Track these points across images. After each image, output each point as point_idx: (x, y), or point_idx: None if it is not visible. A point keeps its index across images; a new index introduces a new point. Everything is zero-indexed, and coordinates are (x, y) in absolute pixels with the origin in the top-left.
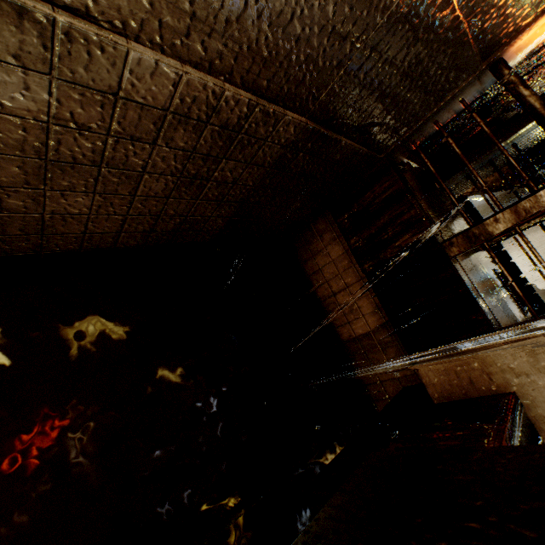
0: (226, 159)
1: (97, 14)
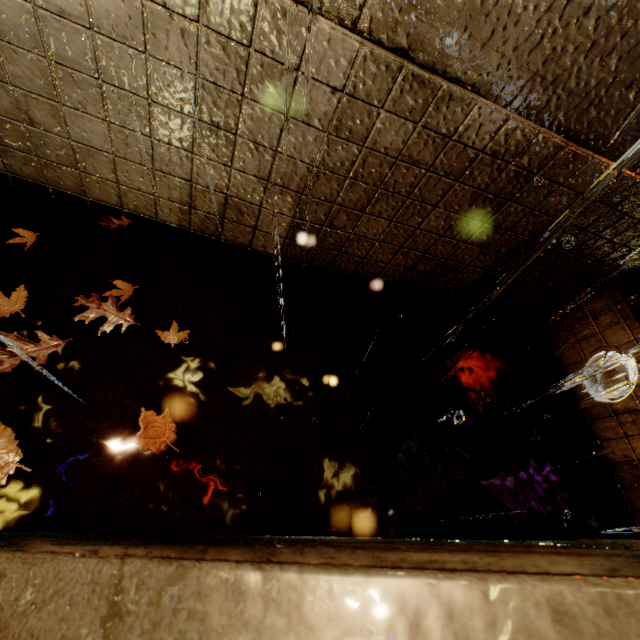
0: (510, 202)
1: (466, 81)
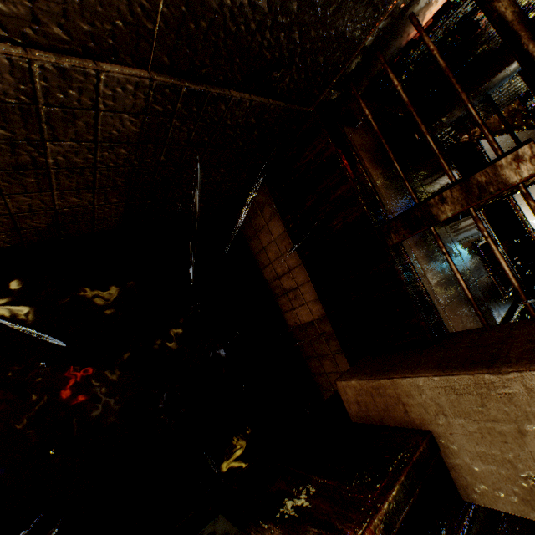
0: (49, 141)
1: None
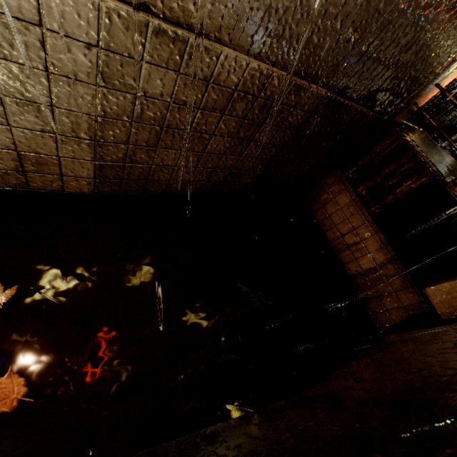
0: (265, 124)
1: (208, 33)
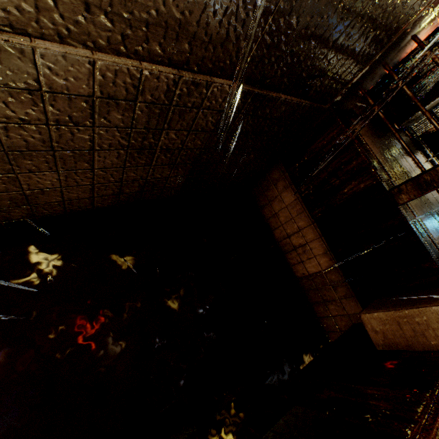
0: (165, 130)
1: None
